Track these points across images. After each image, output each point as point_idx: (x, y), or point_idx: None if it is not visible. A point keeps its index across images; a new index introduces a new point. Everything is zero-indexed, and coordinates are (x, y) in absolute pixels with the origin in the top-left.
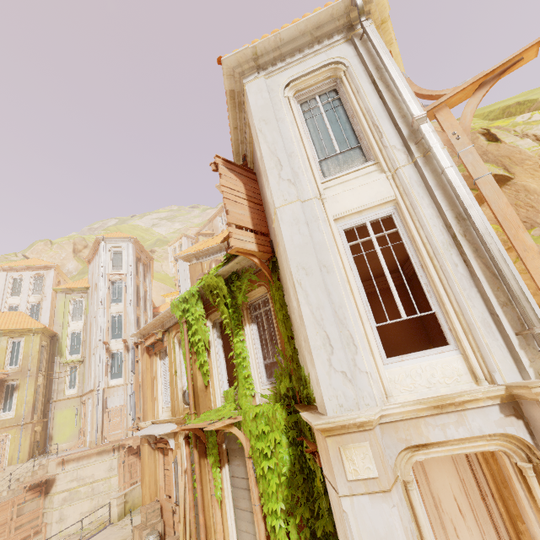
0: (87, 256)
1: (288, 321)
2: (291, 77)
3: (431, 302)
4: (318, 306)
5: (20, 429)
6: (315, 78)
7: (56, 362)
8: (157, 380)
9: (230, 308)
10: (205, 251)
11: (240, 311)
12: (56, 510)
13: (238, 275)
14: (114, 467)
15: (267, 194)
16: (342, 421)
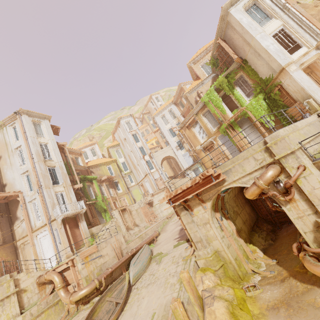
0: (112, 131)
1: (255, 72)
2: (242, 5)
3: (297, 41)
4: (274, 51)
5: (127, 194)
6: (249, 3)
7: (122, 174)
8: (196, 134)
9: (228, 86)
10: (192, 90)
11: (232, 85)
12: (158, 209)
13: (229, 74)
14: None
15: (246, 37)
16: (288, 63)
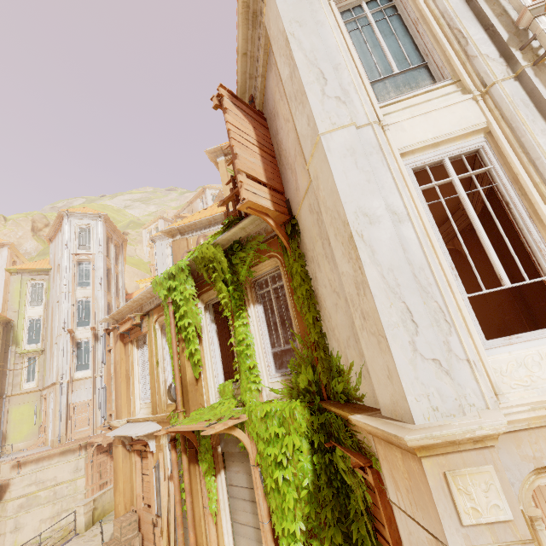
0: (48, 234)
1: (313, 298)
2: None
3: (545, 264)
4: (391, 267)
5: None
6: None
7: (11, 352)
8: (133, 372)
9: (230, 285)
10: (191, 226)
11: (242, 289)
12: (10, 518)
13: (241, 245)
14: (80, 468)
15: (299, 124)
16: (452, 434)
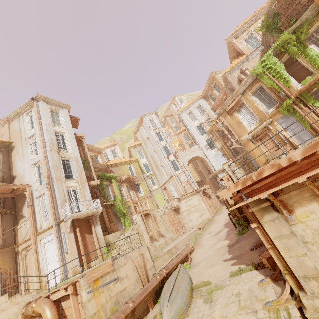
0: (134, 130)
1: None
2: None
3: None
4: None
5: (149, 198)
6: None
7: (144, 176)
8: (240, 120)
9: (296, 45)
10: (233, 68)
11: (303, 43)
12: (186, 217)
13: (298, 28)
14: (200, 200)
15: None
16: None
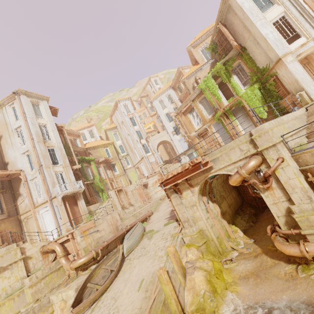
0: (110, 113)
1: (253, 61)
2: None
3: (297, 30)
4: (272, 40)
5: (124, 176)
6: None
7: (119, 156)
8: (191, 121)
9: (226, 73)
10: (190, 75)
11: (229, 73)
12: (153, 190)
13: (227, 61)
14: None
15: (247, 24)
16: (285, 54)
